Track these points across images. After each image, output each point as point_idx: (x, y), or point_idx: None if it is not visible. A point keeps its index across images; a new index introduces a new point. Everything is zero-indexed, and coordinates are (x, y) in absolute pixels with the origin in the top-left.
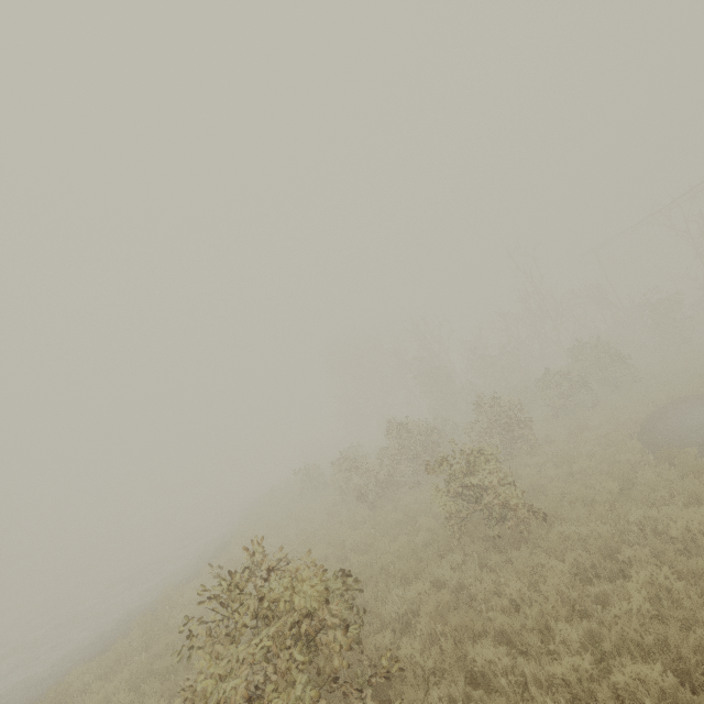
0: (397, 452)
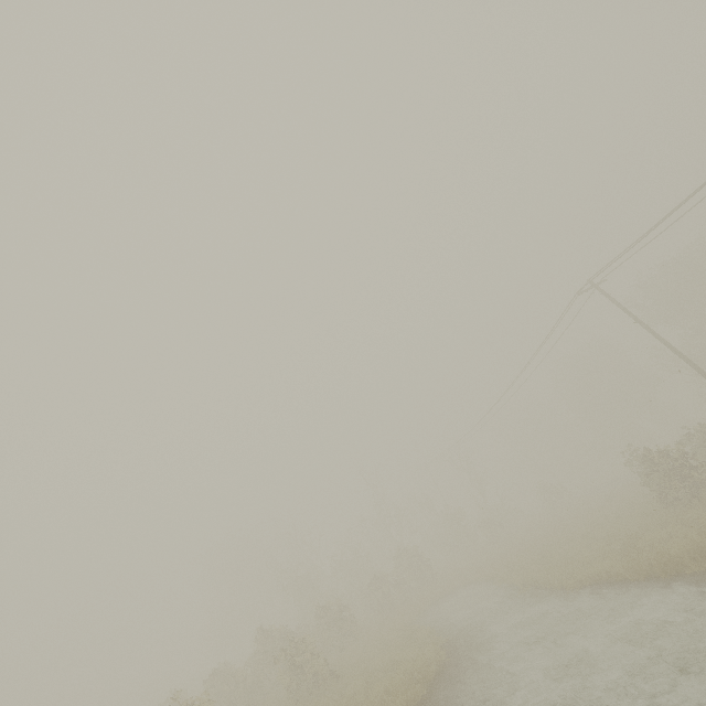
0: (264, 656)
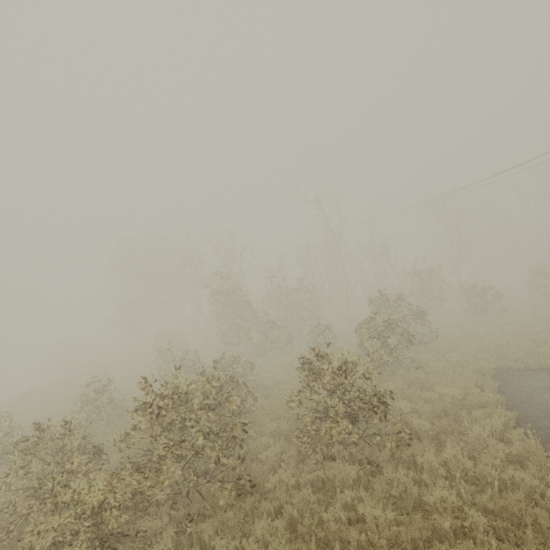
0: (166, 445)
